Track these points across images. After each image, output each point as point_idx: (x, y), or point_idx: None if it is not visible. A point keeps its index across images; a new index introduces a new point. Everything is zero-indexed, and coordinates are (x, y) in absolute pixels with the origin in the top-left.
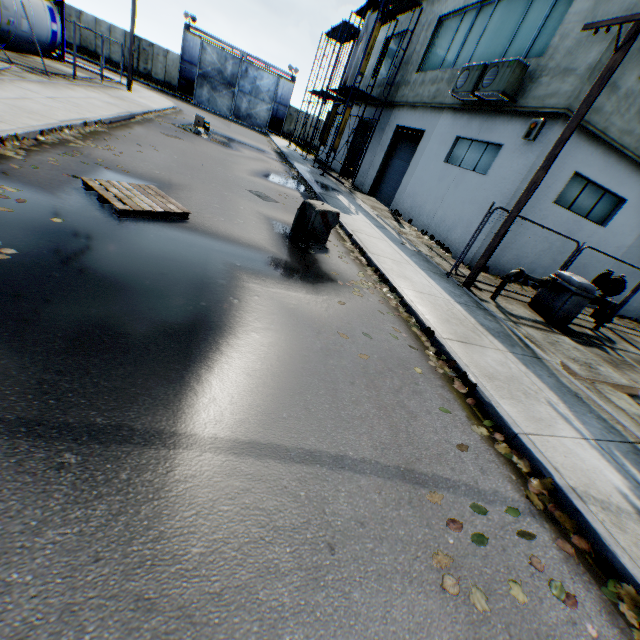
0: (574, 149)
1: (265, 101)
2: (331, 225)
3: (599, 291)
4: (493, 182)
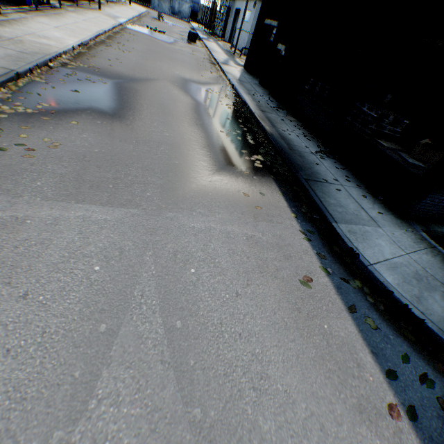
0: None
1: (187, 3)
2: (196, 38)
3: None
4: (249, 25)
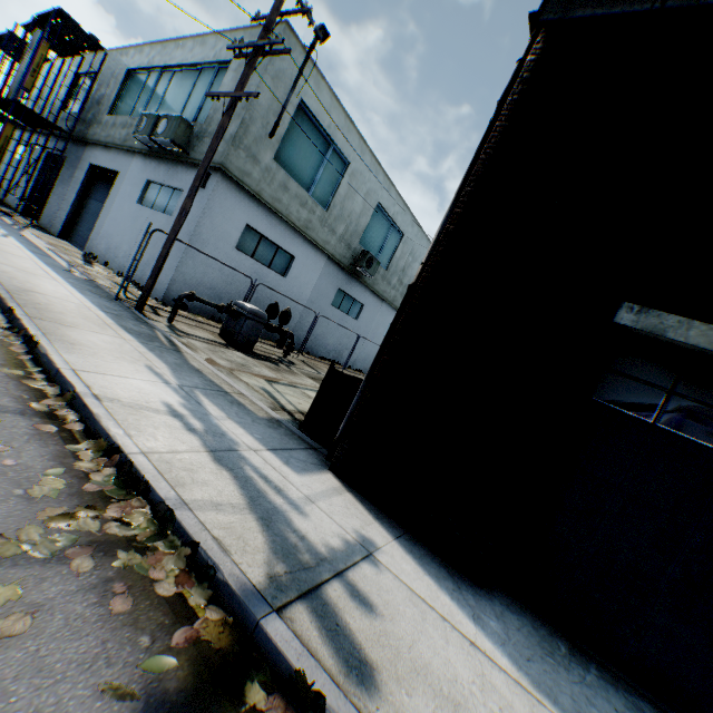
0: (241, 203)
1: None
2: None
3: (300, 335)
4: None
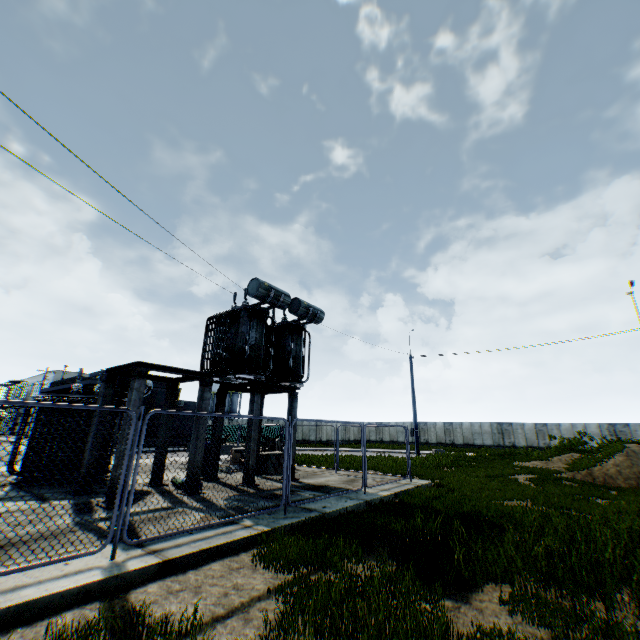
0: None
1: None
2: None
3: None
4: None
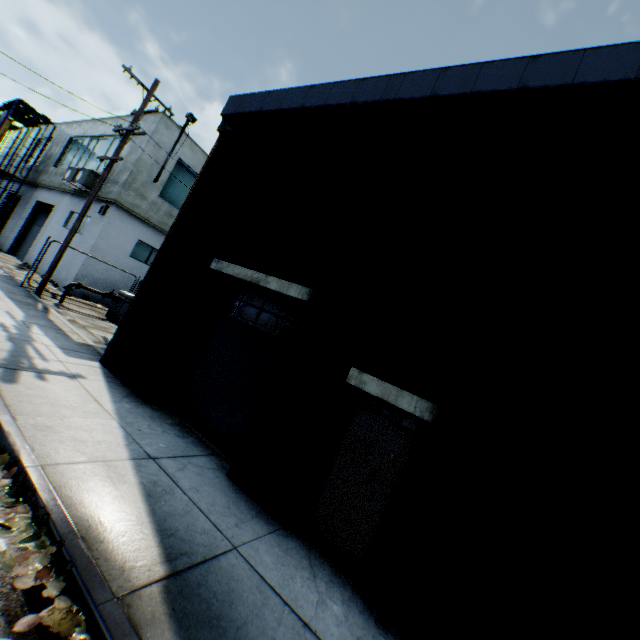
0: (133, 226)
1: None
2: None
3: None
4: (86, 238)
